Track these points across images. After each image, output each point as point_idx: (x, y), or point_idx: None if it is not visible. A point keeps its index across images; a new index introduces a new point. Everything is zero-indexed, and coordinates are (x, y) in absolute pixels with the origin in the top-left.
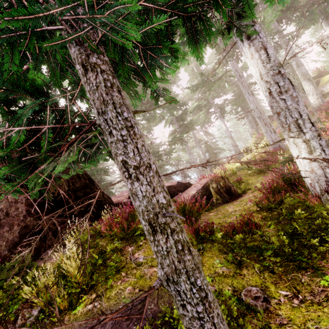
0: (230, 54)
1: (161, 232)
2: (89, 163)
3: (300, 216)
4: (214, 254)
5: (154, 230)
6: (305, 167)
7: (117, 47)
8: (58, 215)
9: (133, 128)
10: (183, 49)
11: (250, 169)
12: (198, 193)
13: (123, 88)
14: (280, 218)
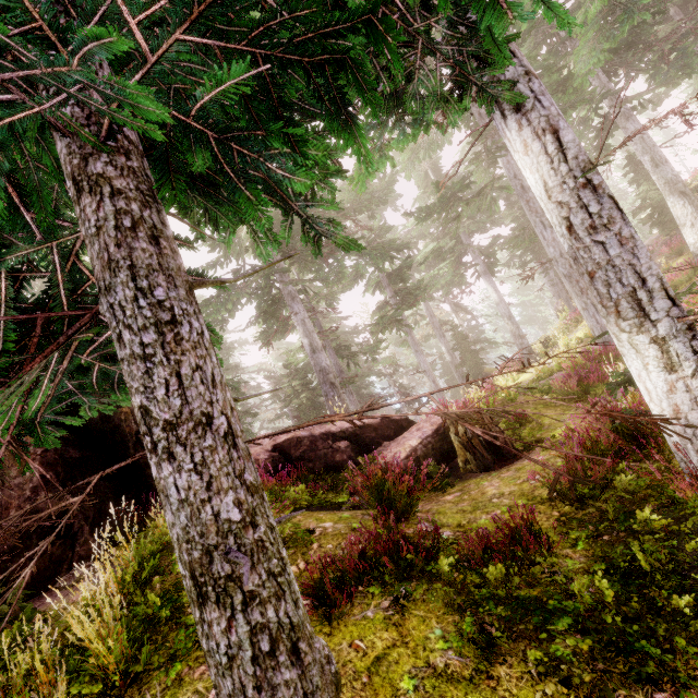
0: (502, 143)
1: (218, 600)
2: (126, 392)
3: (649, 527)
4: (433, 611)
5: (201, 593)
6: (659, 403)
7: (189, 137)
8: (112, 487)
9: (177, 326)
10: (380, 135)
11: (548, 391)
12: (423, 444)
13: (238, 220)
14: (601, 526)
